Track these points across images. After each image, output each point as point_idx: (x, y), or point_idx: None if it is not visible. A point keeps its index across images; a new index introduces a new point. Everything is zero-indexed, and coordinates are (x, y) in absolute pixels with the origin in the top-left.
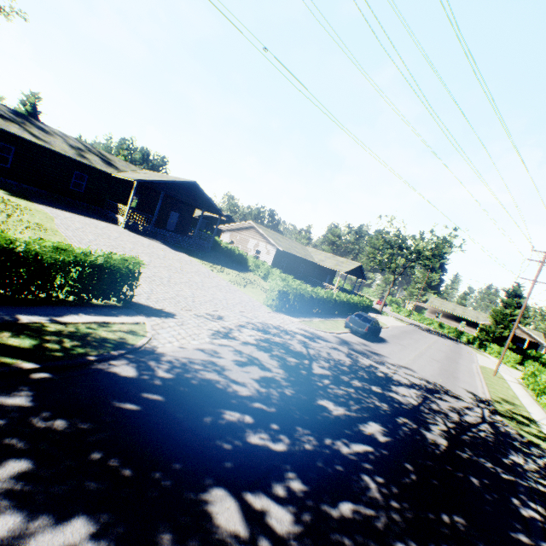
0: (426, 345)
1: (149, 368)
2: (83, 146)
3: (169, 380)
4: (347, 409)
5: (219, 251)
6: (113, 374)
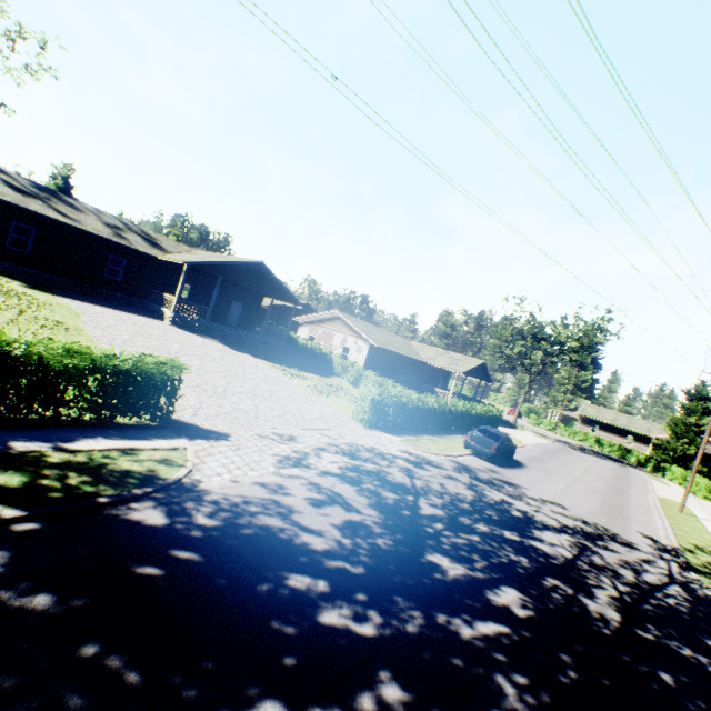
0: (579, 469)
1: (185, 512)
2: (121, 223)
3: (211, 529)
4: (469, 568)
5: (295, 350)
6: (132, 523)
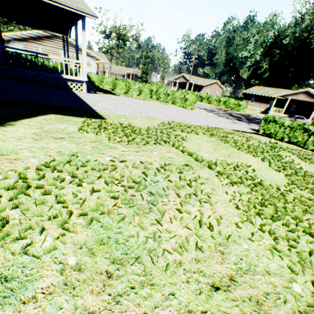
0: None
1: None
2: None
3: None
4: None
5: None
6: None
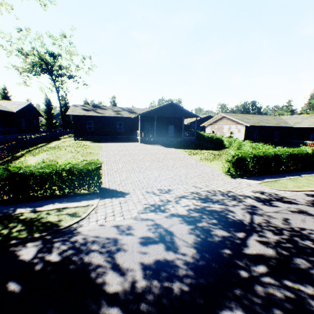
0: None
1: (49, 249)
2: (120, 109)
3: (50, 264)
4: None
5: (203, 140)
6: (14, 257)
